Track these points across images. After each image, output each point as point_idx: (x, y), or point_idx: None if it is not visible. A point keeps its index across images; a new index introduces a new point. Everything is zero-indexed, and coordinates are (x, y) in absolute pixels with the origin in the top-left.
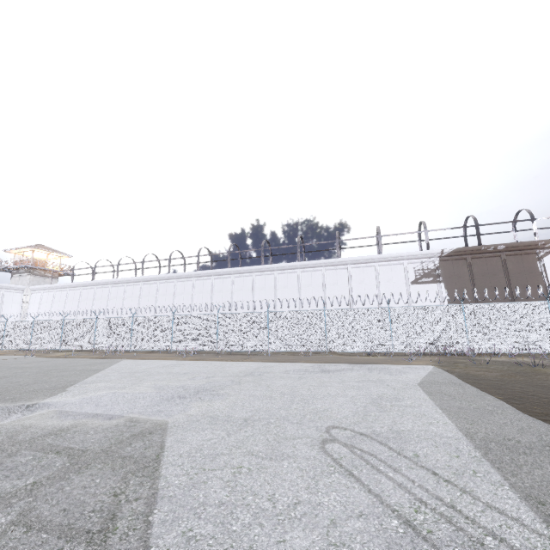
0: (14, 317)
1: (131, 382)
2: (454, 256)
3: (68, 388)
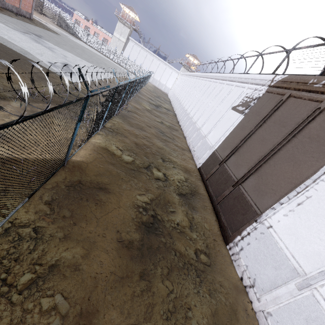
0: (171, 83)
1: (62, 51)
2: (279, 88)
3: (57, 47)
